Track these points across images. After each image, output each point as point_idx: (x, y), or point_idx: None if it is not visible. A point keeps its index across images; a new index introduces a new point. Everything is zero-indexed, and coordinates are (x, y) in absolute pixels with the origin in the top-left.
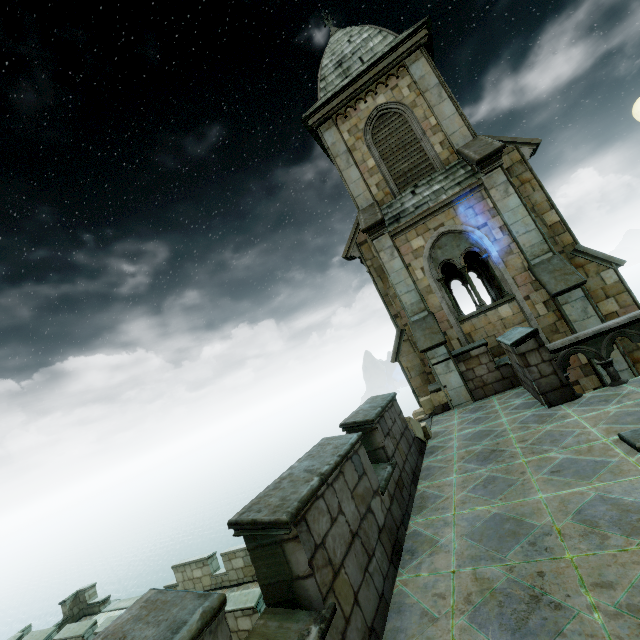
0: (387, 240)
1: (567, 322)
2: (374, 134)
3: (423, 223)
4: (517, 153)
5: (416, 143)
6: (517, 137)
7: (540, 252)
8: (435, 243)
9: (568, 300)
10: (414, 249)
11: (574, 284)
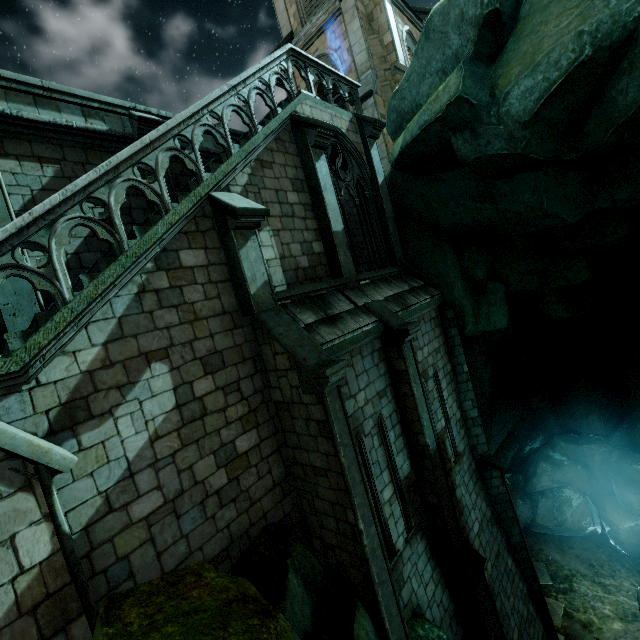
0: None
1: None
2: None
3: (308, 49)
4: None
5: None
6: None
7: (365, 69)
8: None
9: (366, 107)
10: None
11: (365, 93)
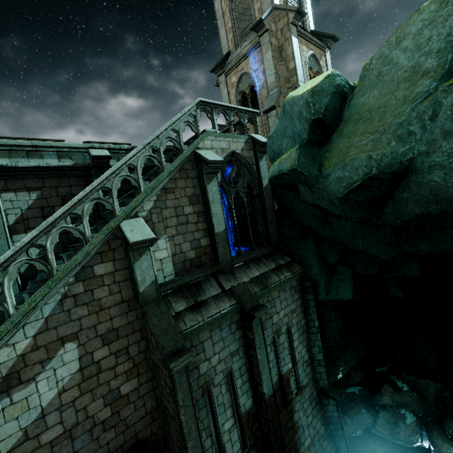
0: (223, 77)
1: (268, 128)
2: (234, 2)
3: (236, 67)
4: (287, 18)
5: (250, 9)
6: (288, 5)
7: (273, 88)
8: (240, 80)
9: (271, 116)
10: (232, 83)
11: (269, 107)
